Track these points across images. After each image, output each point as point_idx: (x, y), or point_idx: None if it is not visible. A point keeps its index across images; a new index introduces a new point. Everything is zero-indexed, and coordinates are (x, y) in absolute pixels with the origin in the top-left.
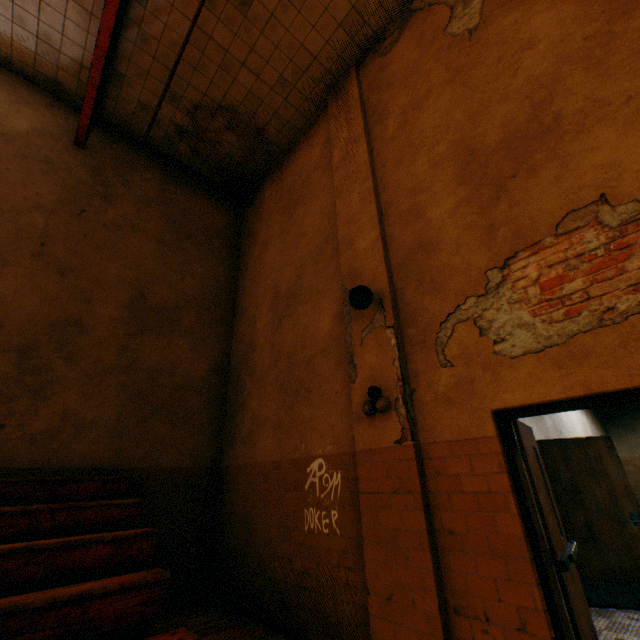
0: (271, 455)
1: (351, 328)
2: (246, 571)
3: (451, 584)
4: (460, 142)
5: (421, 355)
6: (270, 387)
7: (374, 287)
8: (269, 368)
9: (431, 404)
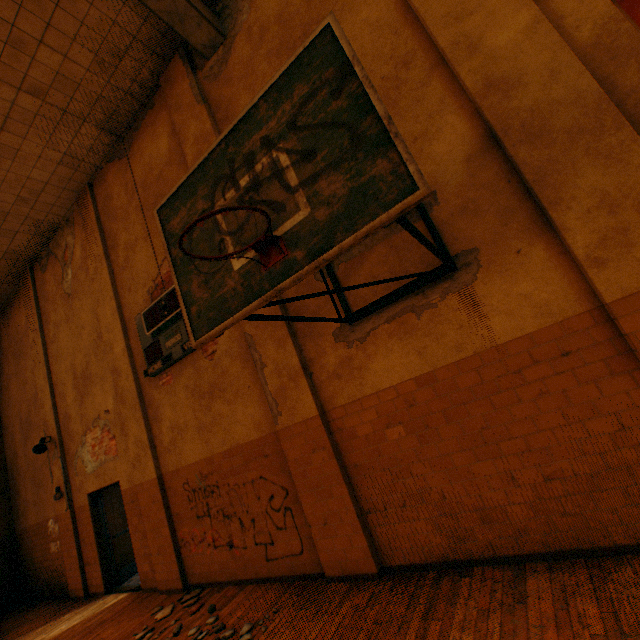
0: (36, 520)
1: (50, 455)
2: (36, 580)
3: (85, 556)
4: (72, 364)
5: (72, 470)
6: (29, 482)
7: (54, 434)
8: (27, 470)
9: (76, 491)
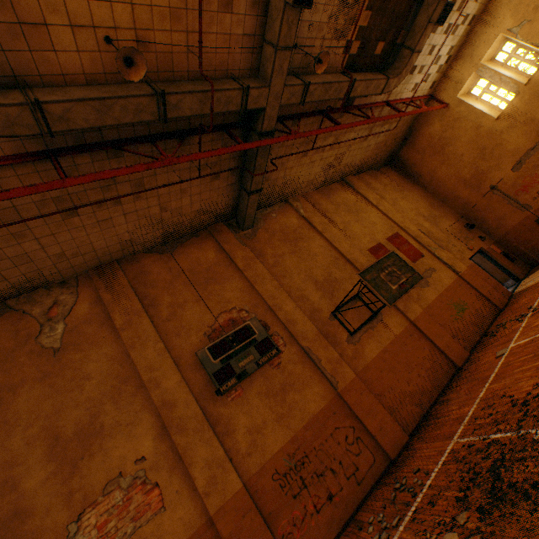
0: None
1: None
2: None
3: None
4: (50, 428)
5: None
6: None
7: None
8: None
9: None
